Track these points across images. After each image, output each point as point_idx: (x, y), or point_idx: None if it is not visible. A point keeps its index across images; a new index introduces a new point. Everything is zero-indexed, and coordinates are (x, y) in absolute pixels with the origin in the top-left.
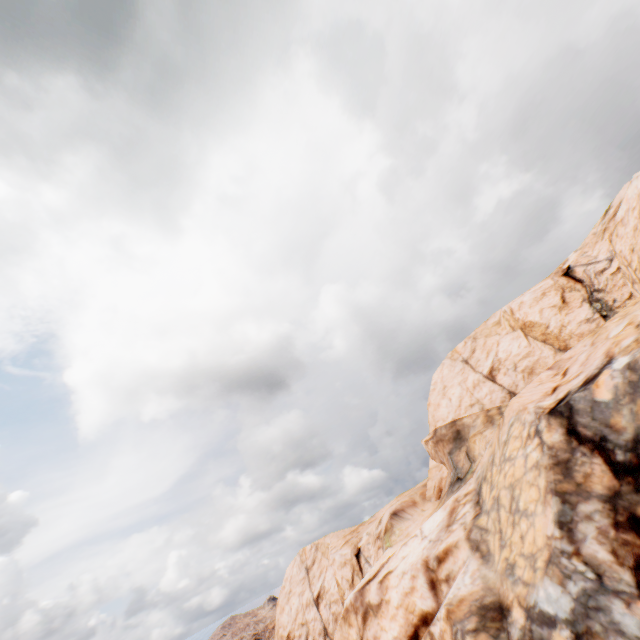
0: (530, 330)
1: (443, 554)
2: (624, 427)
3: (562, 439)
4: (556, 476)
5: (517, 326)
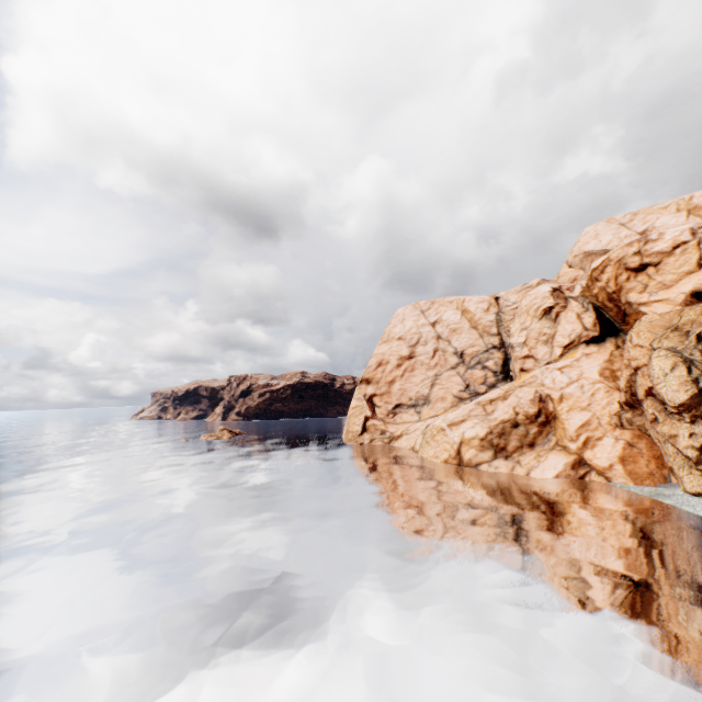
0: (698, 211)
1: None
2: None
3: None
4: None
5: (685, 209)
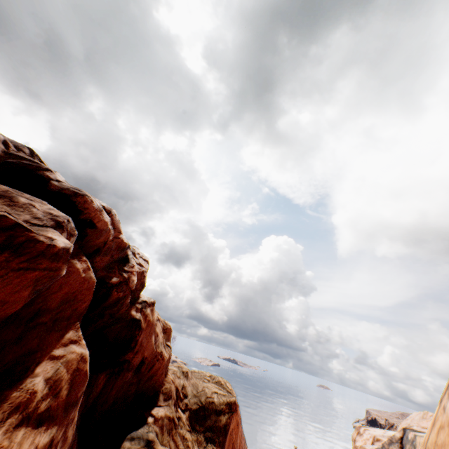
0: None
1: (378, 439)
2: (406, 448)
3: (398, 437)
4: (386, 441)
5: None
